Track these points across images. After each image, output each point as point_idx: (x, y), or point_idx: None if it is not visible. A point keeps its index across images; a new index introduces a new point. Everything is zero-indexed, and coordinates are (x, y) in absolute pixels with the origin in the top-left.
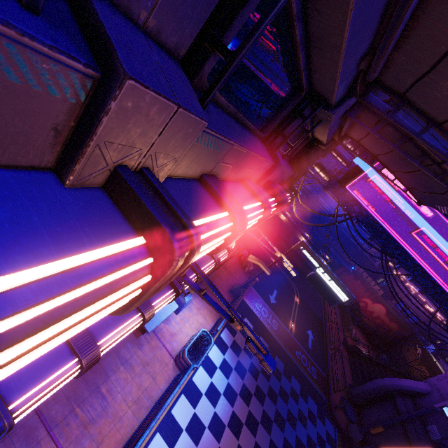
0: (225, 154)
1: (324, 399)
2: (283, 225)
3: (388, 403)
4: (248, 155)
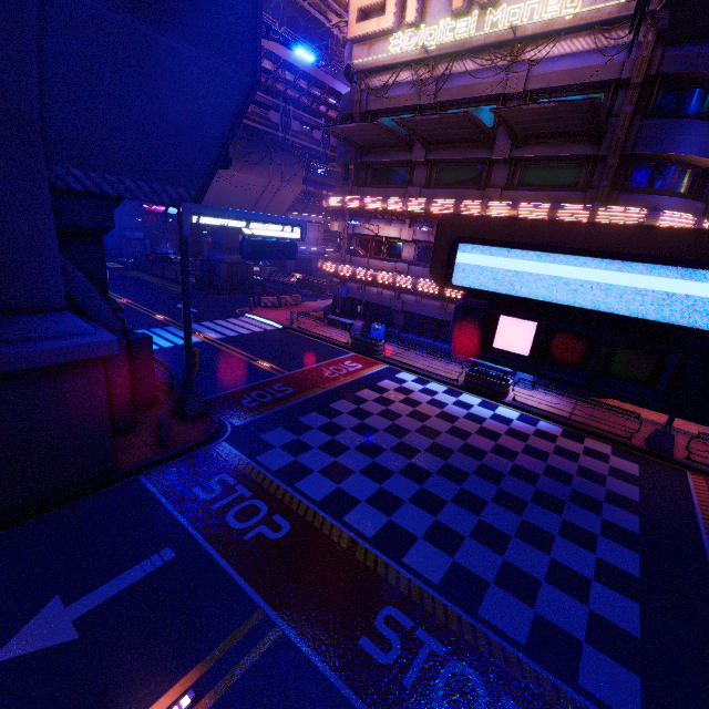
0: (436, 193)
1: None
2: None
3: None
4: (449, 191)
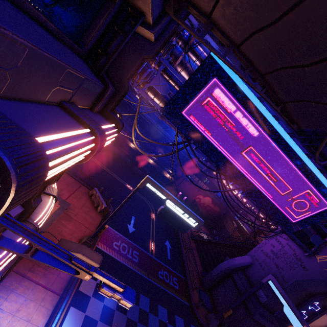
0: None
1: (187, 305)
2: (134, 151)
3: (229, 280)
4: None
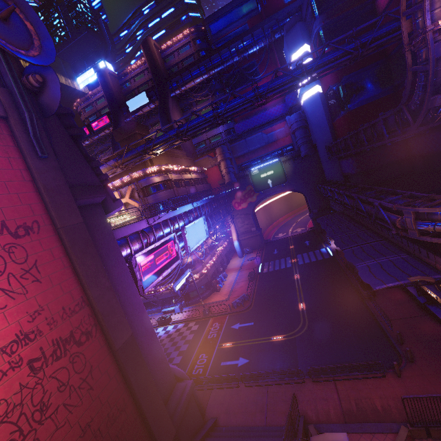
0: None
1: None
2: None
3: None
4: None
